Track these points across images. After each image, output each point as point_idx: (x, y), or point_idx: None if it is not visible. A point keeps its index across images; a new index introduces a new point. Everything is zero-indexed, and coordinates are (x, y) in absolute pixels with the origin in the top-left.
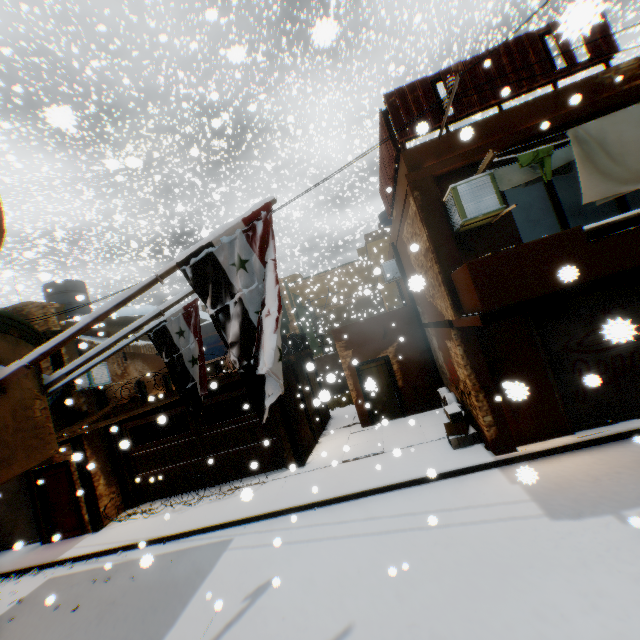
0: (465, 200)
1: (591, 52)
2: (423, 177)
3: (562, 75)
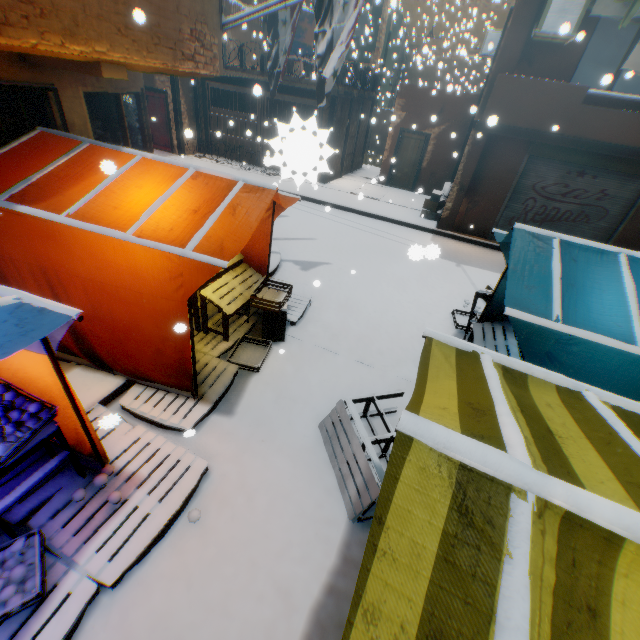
0: (552, 10)
1: None
2: None
3: None
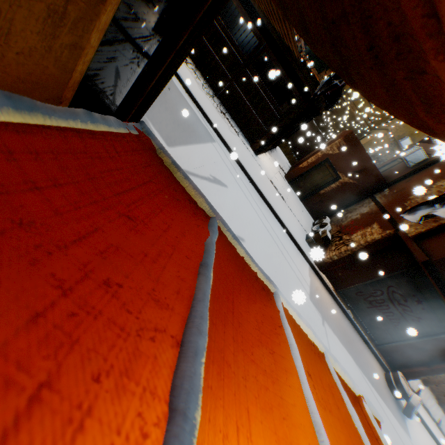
0: None
1: None
2: None
3: None
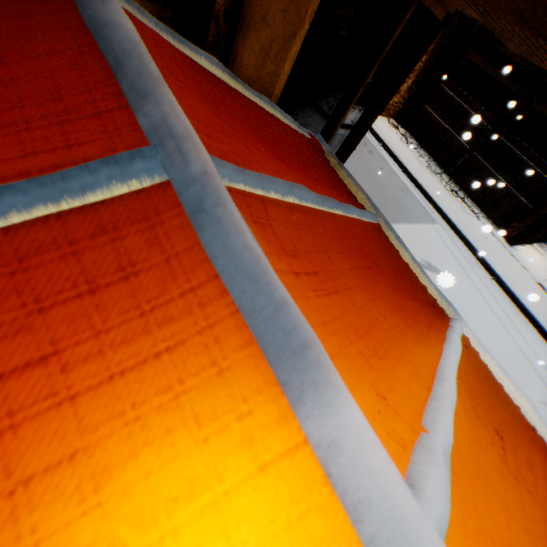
0: None
1: None
2: None
3: None
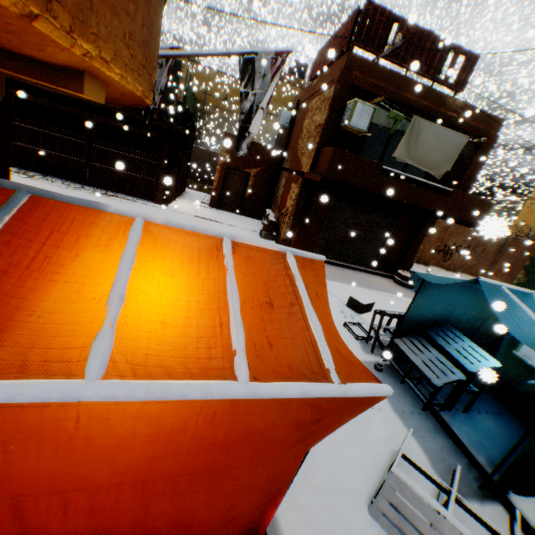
0: (356, 113)
1: (456, 81)
2: (348, 80)
3: (439, 82)
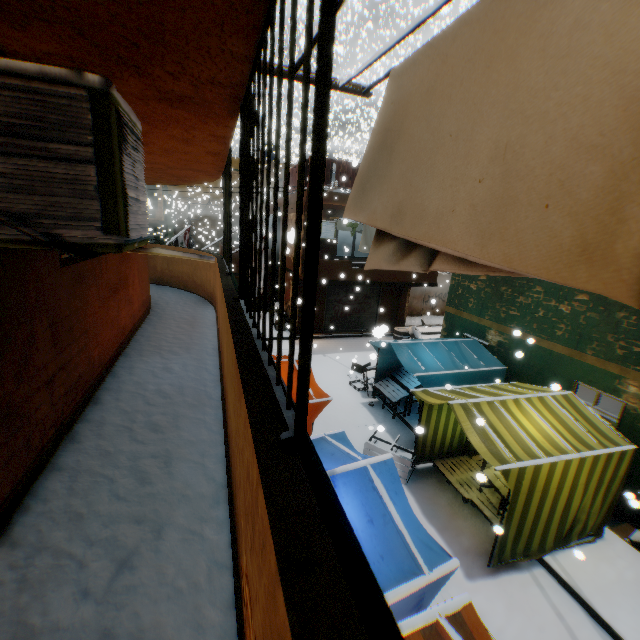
0: (323, 229)
1: None
2: None
3: None
